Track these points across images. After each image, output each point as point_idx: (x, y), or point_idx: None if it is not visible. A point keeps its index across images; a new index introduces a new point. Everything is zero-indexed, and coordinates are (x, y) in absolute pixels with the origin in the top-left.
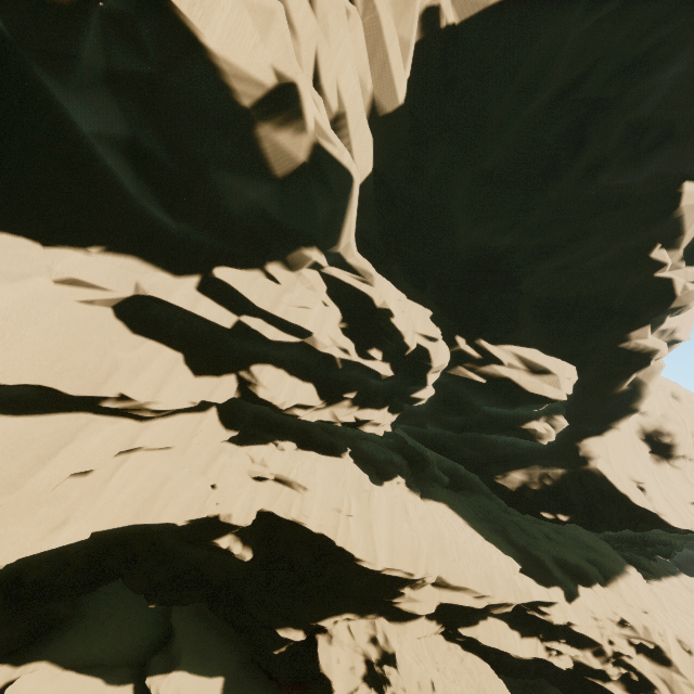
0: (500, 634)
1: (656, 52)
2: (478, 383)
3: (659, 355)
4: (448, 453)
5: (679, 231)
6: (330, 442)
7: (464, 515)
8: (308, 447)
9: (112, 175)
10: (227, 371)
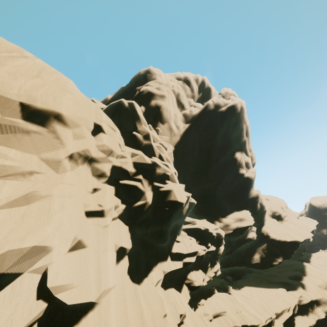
0: (303, 321)
1: (214, 134)
2: (230, 232)
3: (260, 193)
4: (229, 265)
5: (242, 163)
6: (208, 290)
7: (254, 285)
8: (204, 298)
9: (147, 241)
10: (182, 284)
